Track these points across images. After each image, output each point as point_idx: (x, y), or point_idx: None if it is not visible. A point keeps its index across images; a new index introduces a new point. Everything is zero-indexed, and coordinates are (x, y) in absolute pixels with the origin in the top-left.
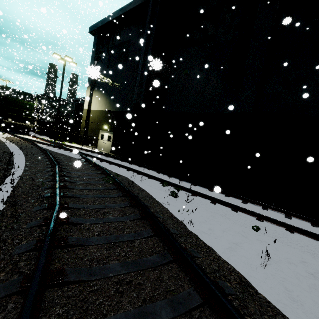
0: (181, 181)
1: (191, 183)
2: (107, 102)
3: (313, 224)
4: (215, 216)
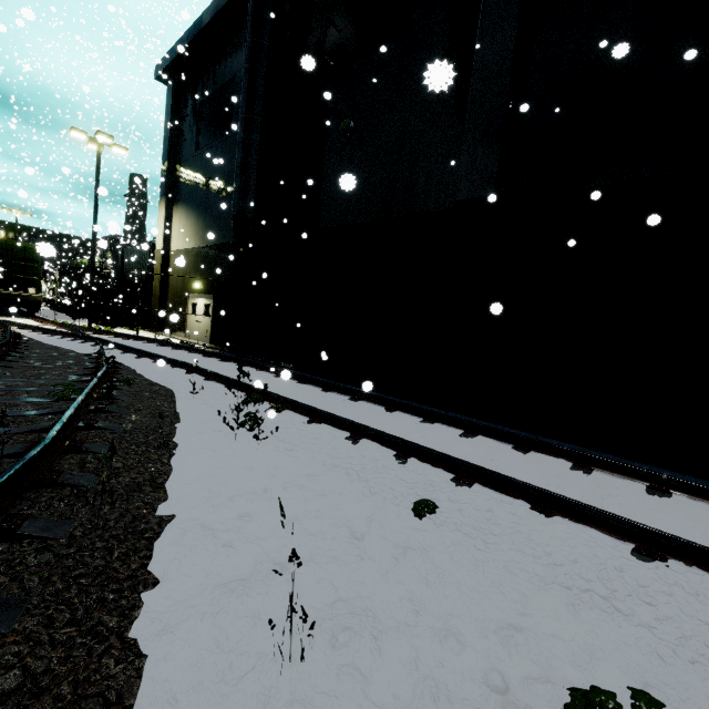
0: (325, 392)
1: (347, 394)
2: (200, 228)
3: (654, 488)
4: (323, 474)
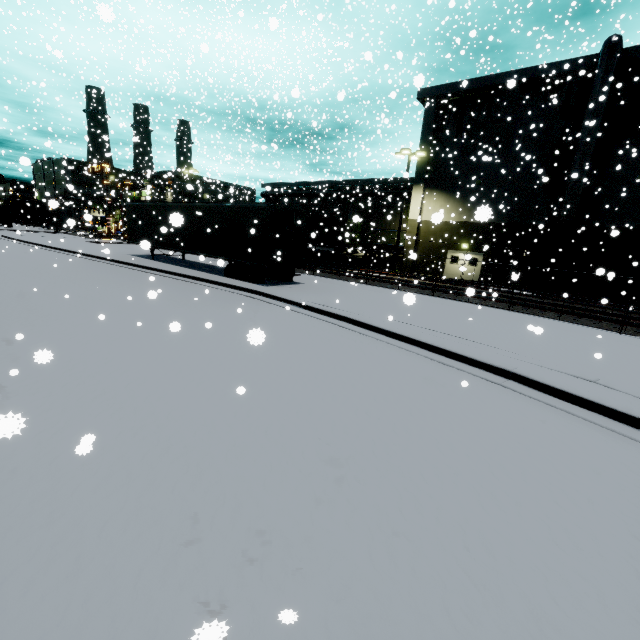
0: None
1: None
2: (465, 210)
3: None
4: None
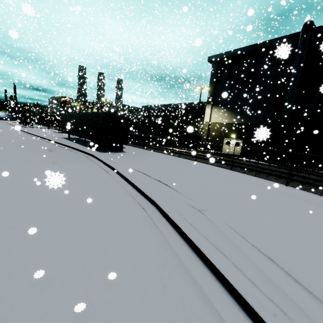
0: None
1: None
2: (233, 116)
3: None
4: None
